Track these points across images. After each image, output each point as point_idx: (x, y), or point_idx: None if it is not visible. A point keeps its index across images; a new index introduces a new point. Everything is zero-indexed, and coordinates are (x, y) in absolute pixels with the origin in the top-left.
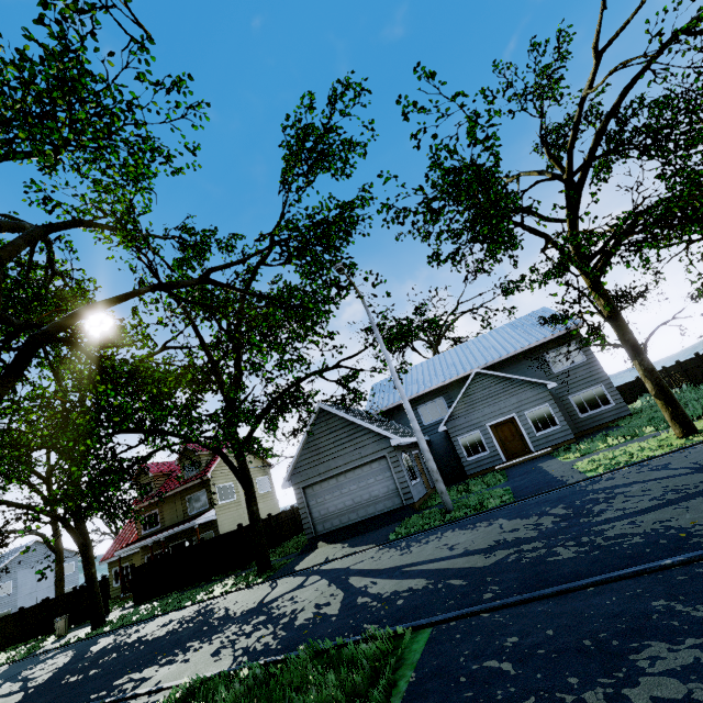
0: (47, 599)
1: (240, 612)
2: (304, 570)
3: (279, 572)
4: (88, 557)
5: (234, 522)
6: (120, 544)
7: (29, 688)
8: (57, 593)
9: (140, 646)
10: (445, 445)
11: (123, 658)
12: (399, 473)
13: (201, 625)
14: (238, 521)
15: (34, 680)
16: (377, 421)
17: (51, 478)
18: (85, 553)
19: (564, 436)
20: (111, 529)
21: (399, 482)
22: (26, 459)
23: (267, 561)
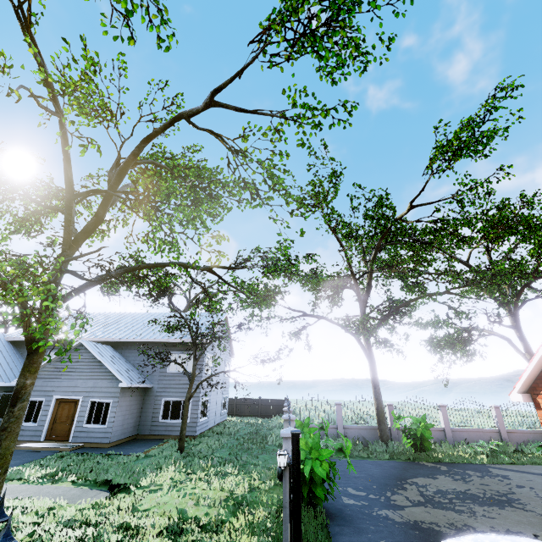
0: None
1: None
2: None
3: None
4: None
5: None
6: None
7: None
8: None
9: None
10: None
11: None
12: None
13: None
14: None
15: None
16: None
17: None
18: None
19: (102, 437)
20: None
21: None
22: None
23: None
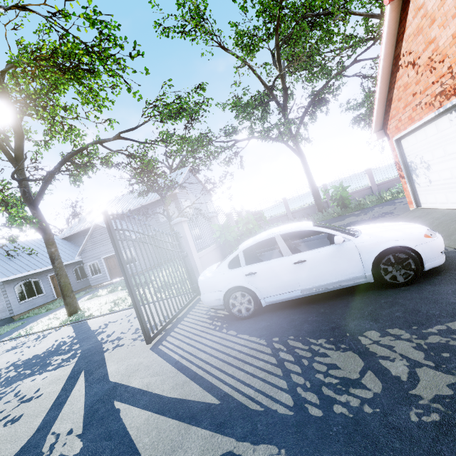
0: None
1: None
2: None
3: None
4: None
5: None
6: None
7: None
8: None
9: None
10: None
11: None
12: (6, 298)
13: None
14: None
15: None
16: (28, 254)
17: None
18: None
19: (138, 268)
20: None
21: (6, 304)
22: None
23: None
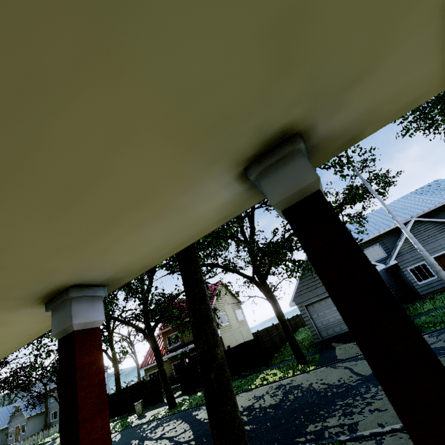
0: (118, 391)
1: (349, 382)
2: (355, 357)
3: (323, 362)
4: (159, 358)
5: (230, 339)
6: (150, 356)
7: (185, 441)
8: (117, 389)
9: (265, 410)
10: (386, 277)
11: (265, 417)
12: None
13: (317, 393)
14: (232, 338)
15: (178, 437)
16: None
17: (107, 313)
18: (157, 355)
19: None
20: (132, 350)
21: None
22: (113, 294)
23: (303, 356)
